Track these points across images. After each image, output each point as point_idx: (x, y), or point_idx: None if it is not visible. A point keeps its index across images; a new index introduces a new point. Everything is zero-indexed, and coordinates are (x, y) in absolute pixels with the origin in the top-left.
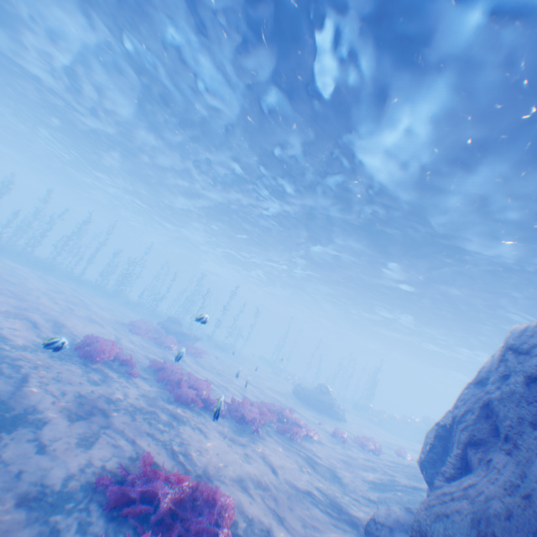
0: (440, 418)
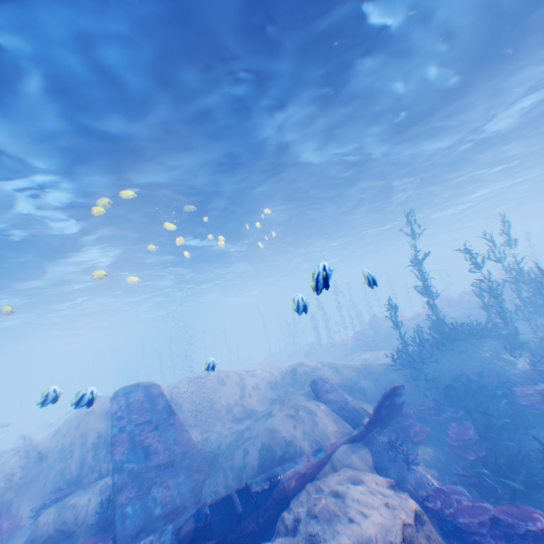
0: None
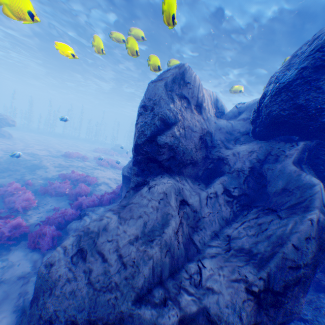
0: None
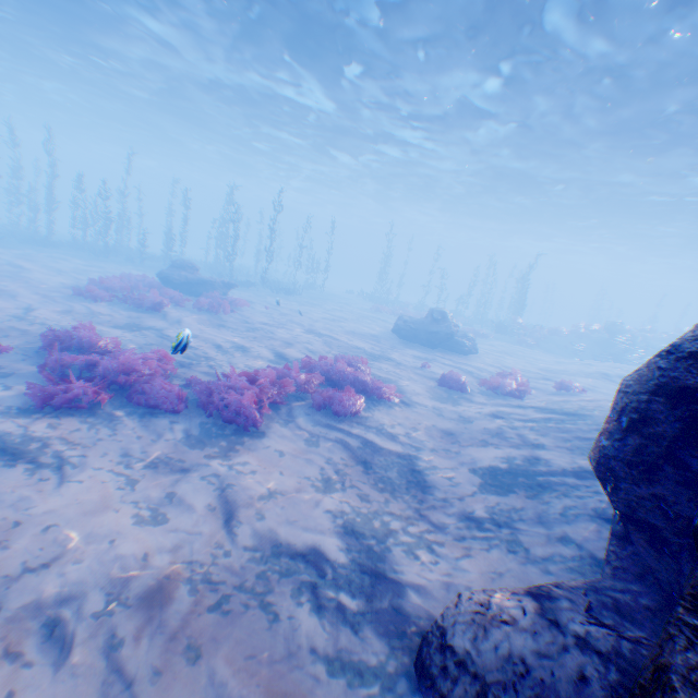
0: (690, 333)
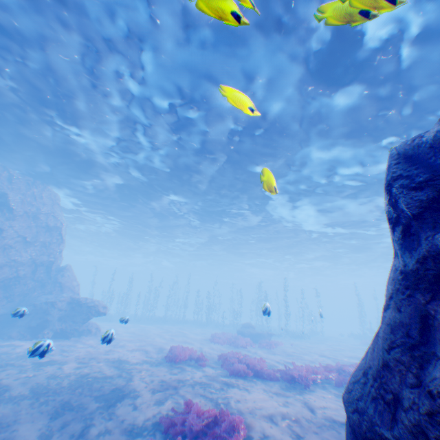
0: None
